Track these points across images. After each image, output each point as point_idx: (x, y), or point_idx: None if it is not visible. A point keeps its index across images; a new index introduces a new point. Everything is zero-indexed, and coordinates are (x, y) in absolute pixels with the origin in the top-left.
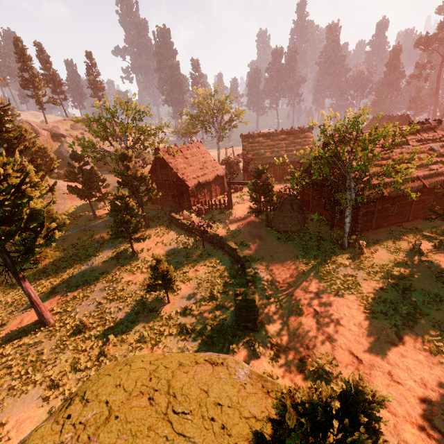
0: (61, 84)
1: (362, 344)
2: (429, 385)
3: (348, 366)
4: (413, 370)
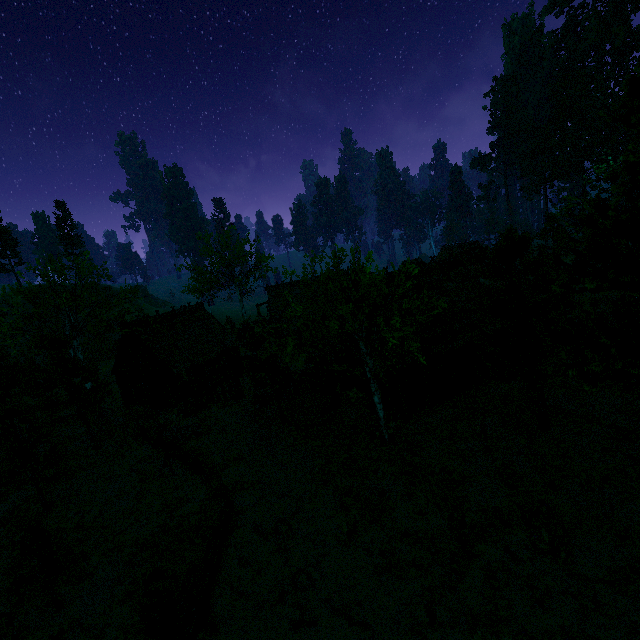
0: (14, 245)
1: None
2: None
3: None
4: None
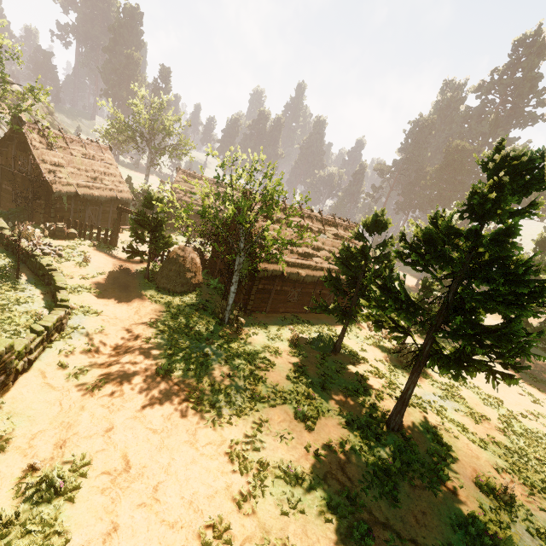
0: None
1: (151, 443)
2: (196, 503)
3: (102, 476)
4: (191, 482)
